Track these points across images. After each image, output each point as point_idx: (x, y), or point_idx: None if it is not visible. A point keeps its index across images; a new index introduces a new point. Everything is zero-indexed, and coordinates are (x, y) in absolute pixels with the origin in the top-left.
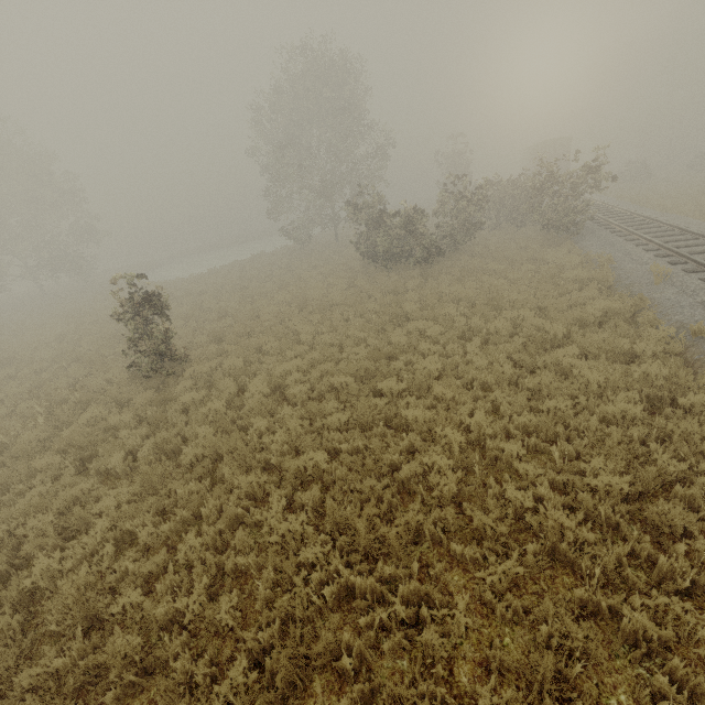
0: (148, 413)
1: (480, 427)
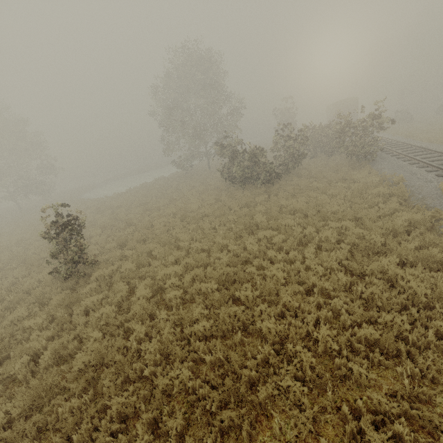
0: (57, 314)
1: (326, 341)
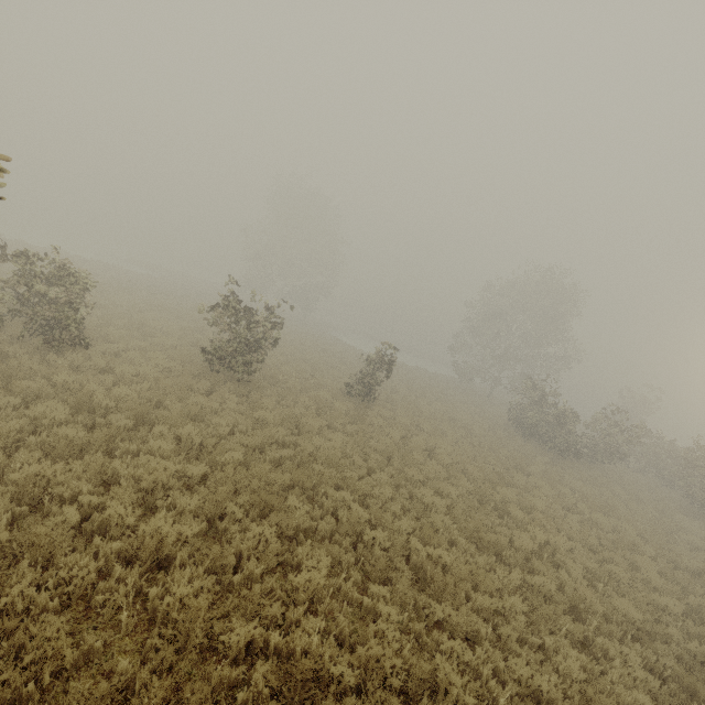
0: (351, 413)
1: (557, 547)
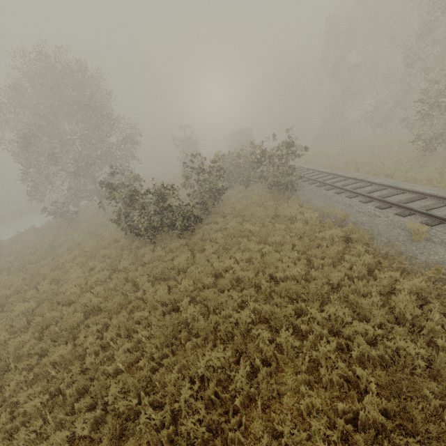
0: None
1: None
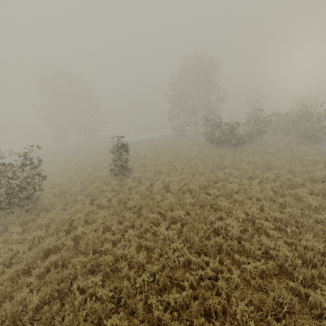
0: (116, 188)
1: (253, 214)
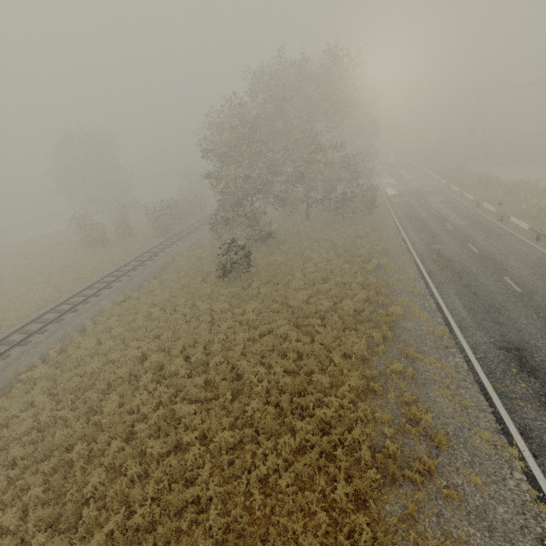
0: None
1: None
